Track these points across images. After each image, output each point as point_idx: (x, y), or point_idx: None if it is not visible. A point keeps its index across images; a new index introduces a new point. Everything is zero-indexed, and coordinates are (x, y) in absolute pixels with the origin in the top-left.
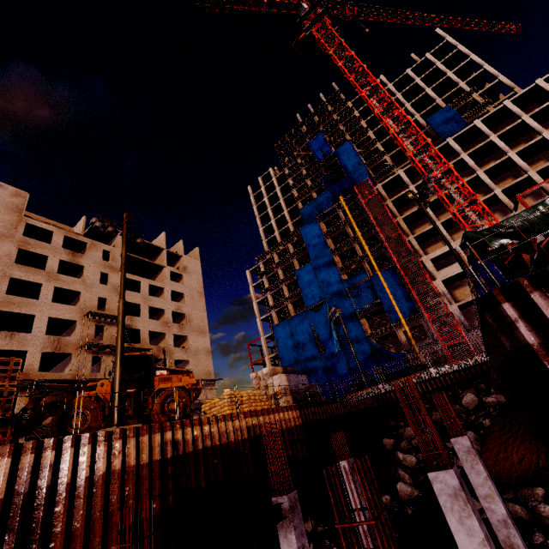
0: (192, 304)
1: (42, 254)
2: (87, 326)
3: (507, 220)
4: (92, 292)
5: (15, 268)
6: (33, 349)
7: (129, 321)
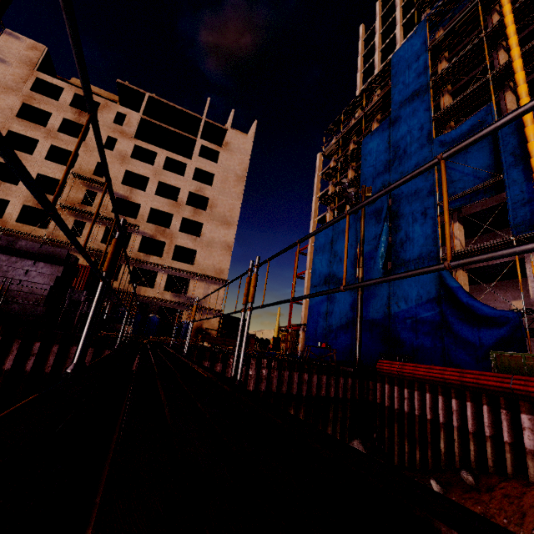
0: (222, 188)
1: (46, 110)
2: (77, 189)
3: None
4: (92, 155)
5: (16, 121)
6: (16, 200)
7: (129, 193)
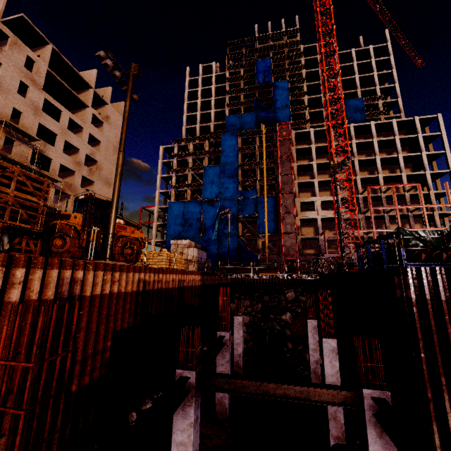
0: (106, 154)
1: None
2: None
3: (421, 231)
4: (7, 98)
5: None
6: None
7: (43, 146)
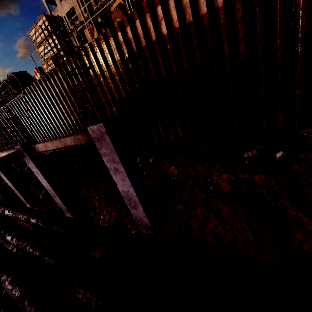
0: None
1: None
2: None
3: None
4: None
5: None
6: None
7: None
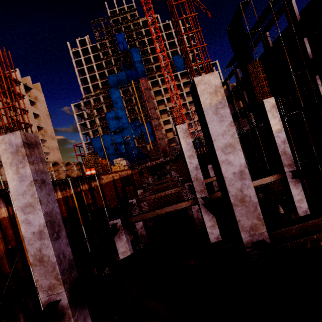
0: (45, 121)
1: None
2: None
3: None
4: None
5: None
6: None
7: None
